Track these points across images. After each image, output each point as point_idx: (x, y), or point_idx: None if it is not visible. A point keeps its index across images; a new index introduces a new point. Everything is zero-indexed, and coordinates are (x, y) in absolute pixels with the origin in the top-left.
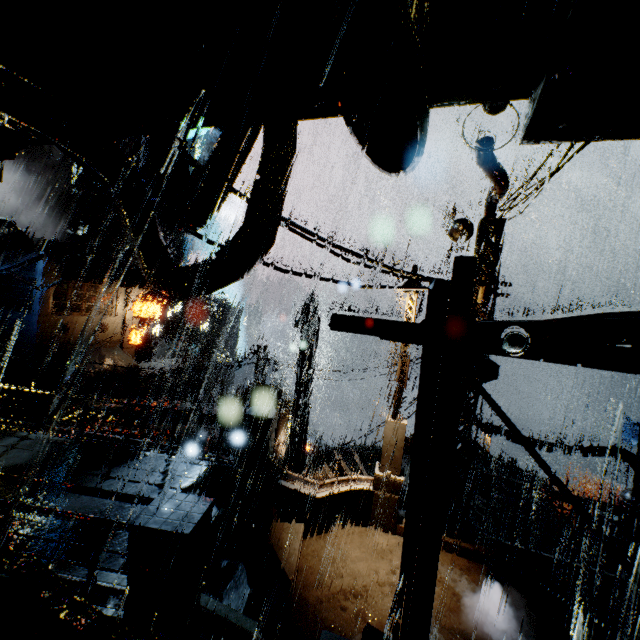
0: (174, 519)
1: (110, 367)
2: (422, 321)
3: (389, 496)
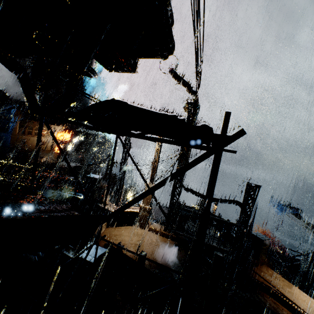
0: None
1: (44, 161)
2: None
3: (145, 214)
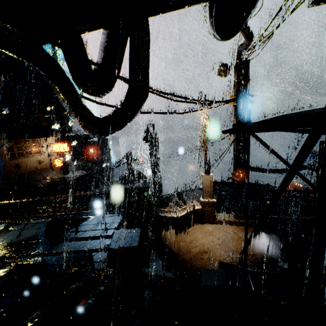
0: (127, 241)
1: (50, 181)
2: (237, 122)
3: (209, 209)
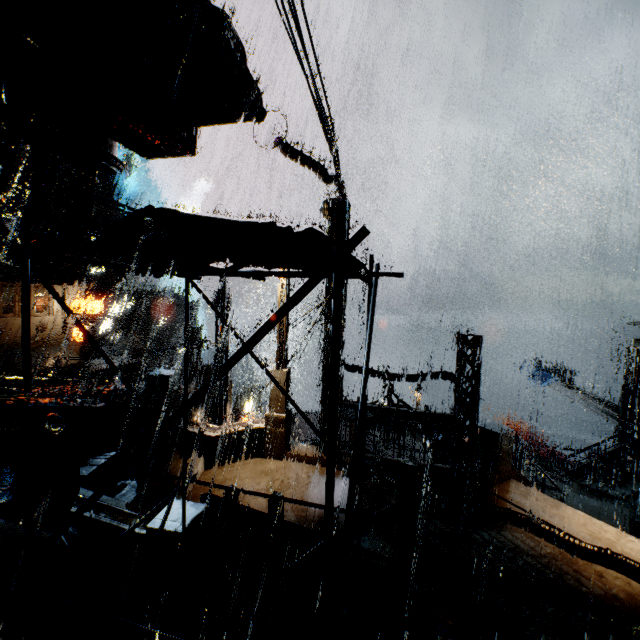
0: None
1: (53, 365)
2: None
3: (278, 430)
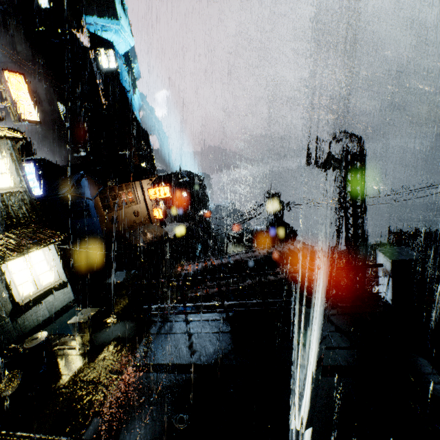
0: None
1: (152, 238)
2: None
3: None
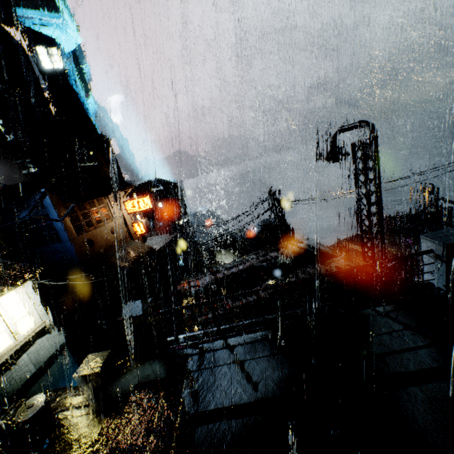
0: None
1: (137, 256)
2: None
3: None
